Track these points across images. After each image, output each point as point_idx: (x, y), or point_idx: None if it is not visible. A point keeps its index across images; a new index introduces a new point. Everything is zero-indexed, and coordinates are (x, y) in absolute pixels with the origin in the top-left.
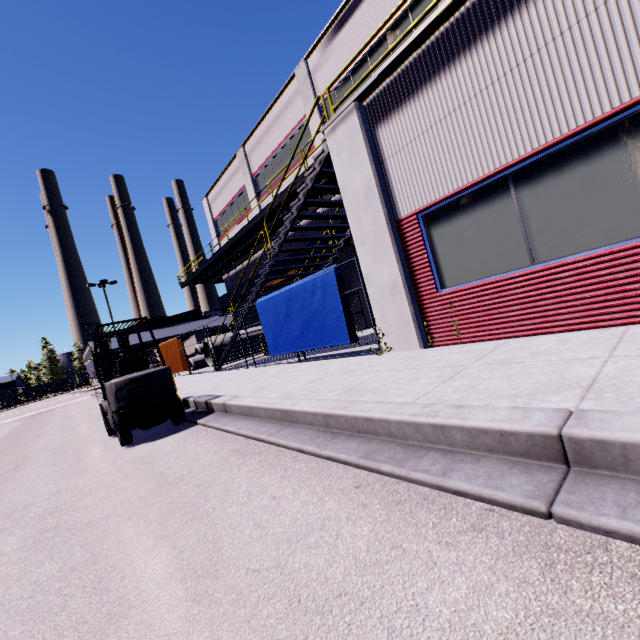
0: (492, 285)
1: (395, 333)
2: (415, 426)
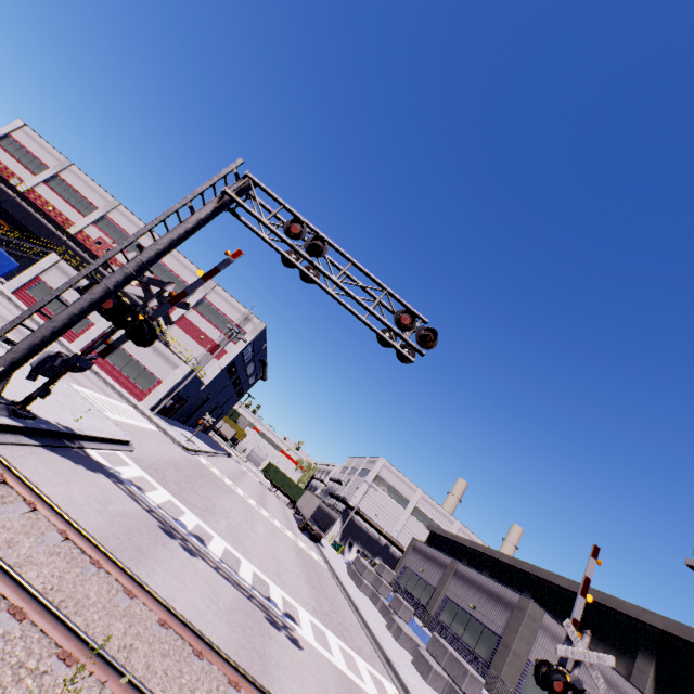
0: (34, 298)
1: (11, 287)
2: (2, 291)
